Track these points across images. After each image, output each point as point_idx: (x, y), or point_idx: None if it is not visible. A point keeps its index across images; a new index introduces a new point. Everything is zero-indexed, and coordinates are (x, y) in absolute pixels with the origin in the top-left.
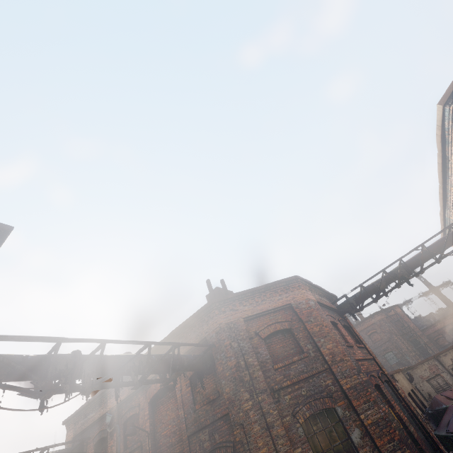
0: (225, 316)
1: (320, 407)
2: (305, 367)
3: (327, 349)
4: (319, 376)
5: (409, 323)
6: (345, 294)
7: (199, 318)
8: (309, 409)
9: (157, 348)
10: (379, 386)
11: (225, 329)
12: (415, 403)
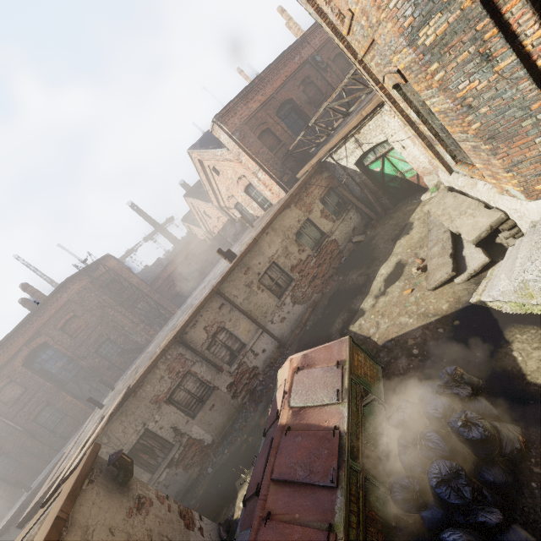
0: None
1: None
2: None
3: None
4: None
5: (131, 279)
6: None
7: None
8: None
9: None
10: None
11: None
12: None
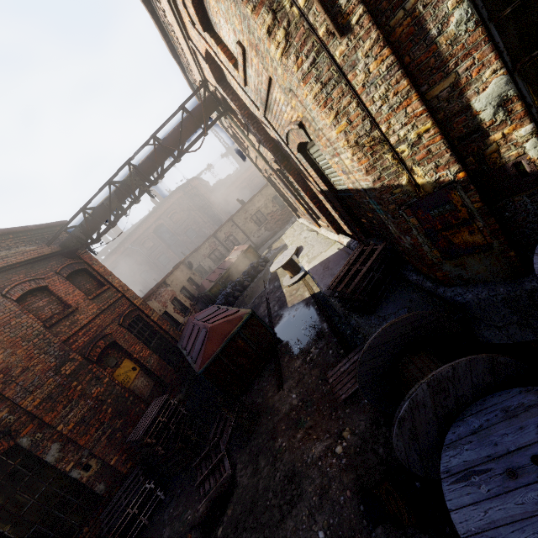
0: None
1: None
2: None
3: None
4: None
5: (206, 195)
6: (63, 228)
7: None
8: None
9: None
10: (114, 341)
11: None
12: (189, 293)
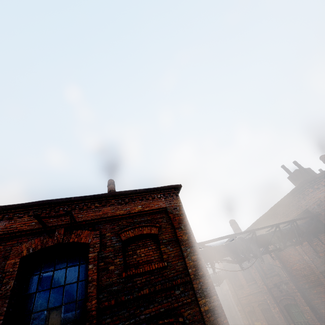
0: (320, 191)
1: None
2: None
3: None
4: None
5: None
6: None
7: (293, 197)
8: None
9: (262, 218)
10: None
11: None
12: None
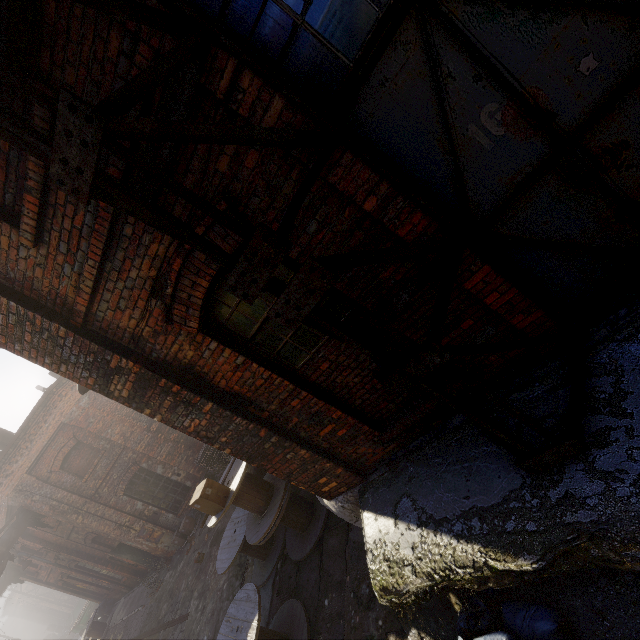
0: (6, 486)
1: (131, 476)
2: (108, 460)
3: (117, 434)
4: (121, 456)
5: None
6: None
7: None
8: (124, 483)
9: None
10: None
11: (17, 495)
12: None
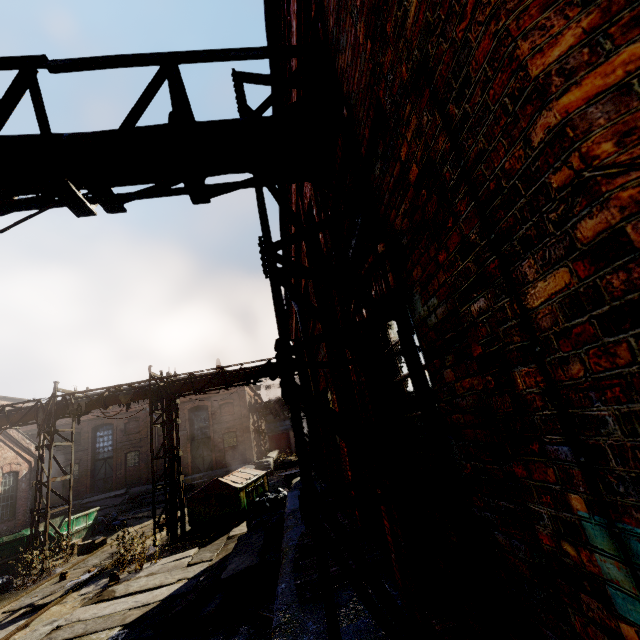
0: None
1: None
2: None
3: None
4: None
5: None
6: None
7: None
8: None
9: None
10: None
11: None
12: None
